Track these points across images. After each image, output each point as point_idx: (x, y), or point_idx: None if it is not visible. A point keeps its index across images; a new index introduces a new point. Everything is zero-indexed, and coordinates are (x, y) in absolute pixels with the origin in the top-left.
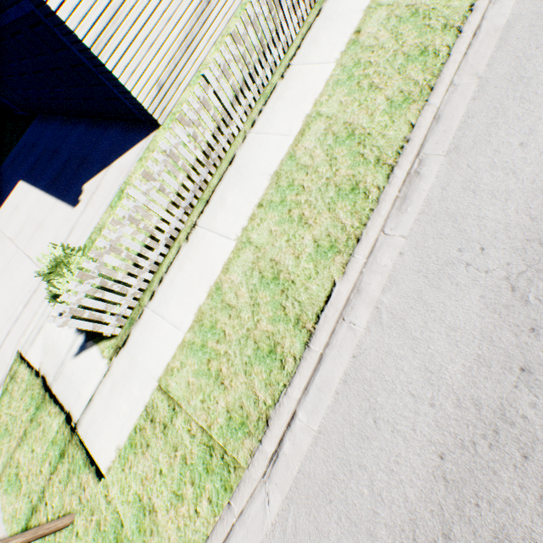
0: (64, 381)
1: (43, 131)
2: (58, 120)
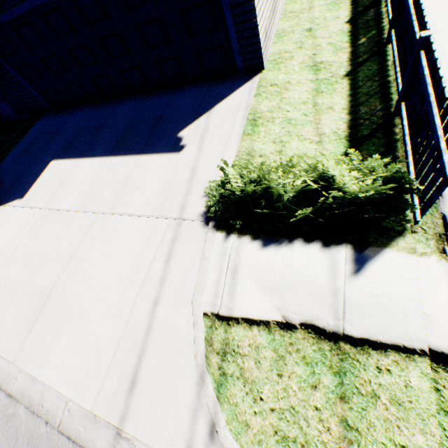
0: (366, 312)
1: (65, 119)
2: (84, 107)
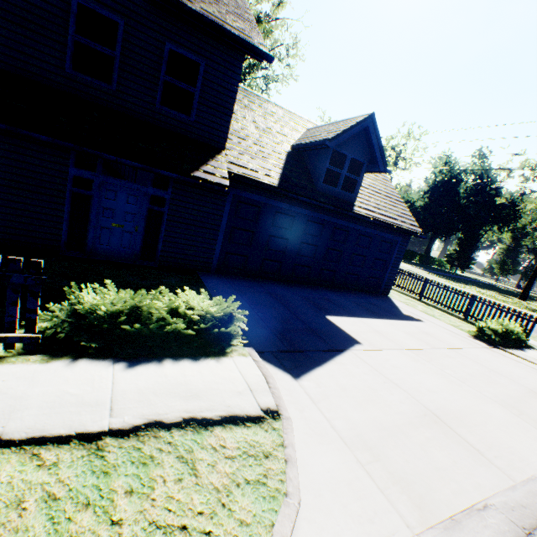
0: None
1: (260, 285)
2: (268, 281)
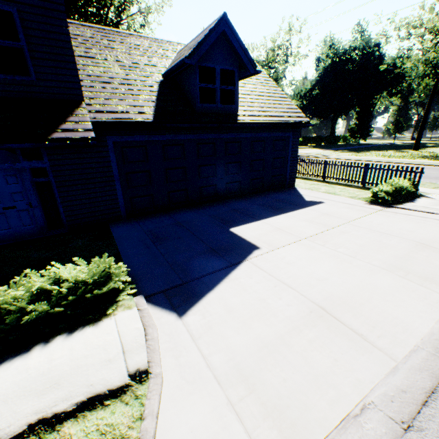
0: None
1: (170, 217)
2: (179, 210)
